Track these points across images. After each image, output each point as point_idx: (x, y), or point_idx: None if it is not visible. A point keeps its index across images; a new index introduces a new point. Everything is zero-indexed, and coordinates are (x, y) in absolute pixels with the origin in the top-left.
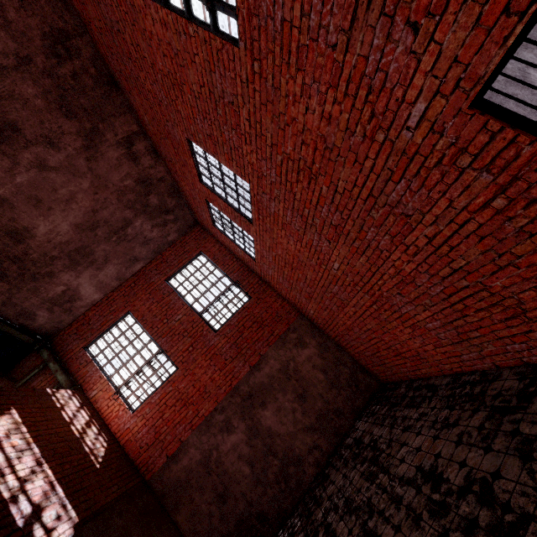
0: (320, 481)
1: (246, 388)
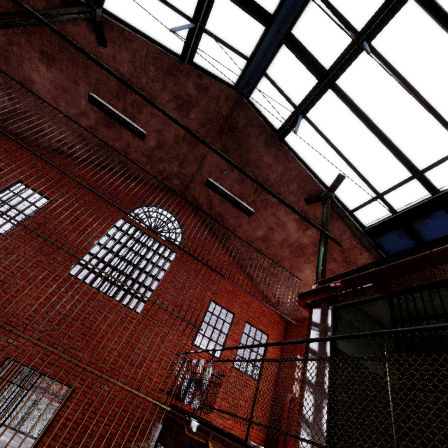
0: None
1: None
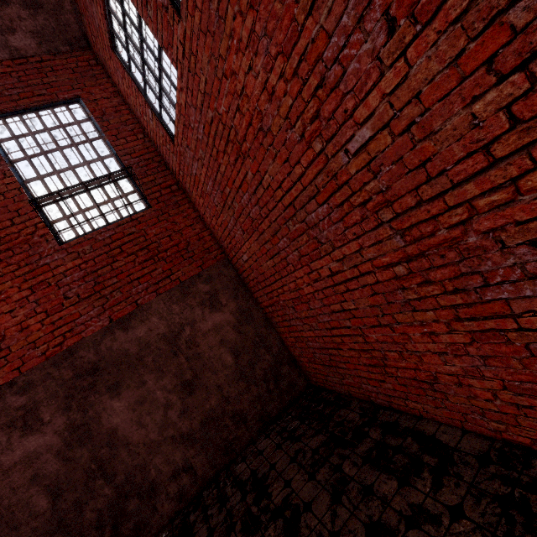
0: (176, 536)
1: (90, 354)
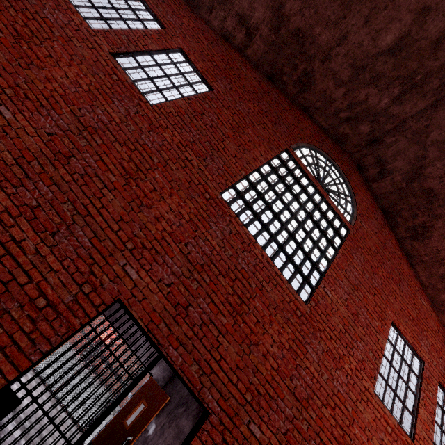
0: None
1: None
